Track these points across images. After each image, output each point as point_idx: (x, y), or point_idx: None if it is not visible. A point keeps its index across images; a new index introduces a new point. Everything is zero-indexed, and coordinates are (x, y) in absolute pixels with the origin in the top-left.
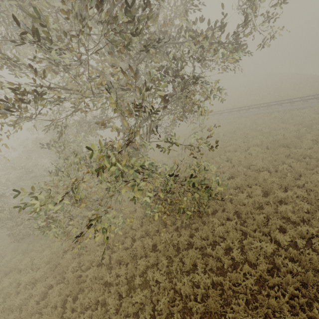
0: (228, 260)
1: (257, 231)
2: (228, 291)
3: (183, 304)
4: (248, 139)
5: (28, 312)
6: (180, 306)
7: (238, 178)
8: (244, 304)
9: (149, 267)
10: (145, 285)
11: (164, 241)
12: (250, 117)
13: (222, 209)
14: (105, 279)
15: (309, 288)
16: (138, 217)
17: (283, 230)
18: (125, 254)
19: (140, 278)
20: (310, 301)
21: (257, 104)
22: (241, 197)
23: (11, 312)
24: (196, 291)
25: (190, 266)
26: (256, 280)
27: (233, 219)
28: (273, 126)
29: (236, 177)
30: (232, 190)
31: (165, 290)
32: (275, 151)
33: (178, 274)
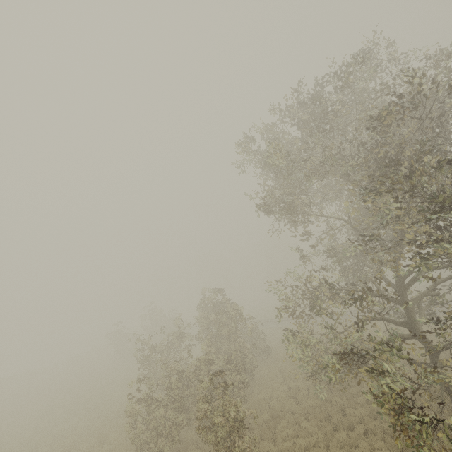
0: None
1: None
2: None
3: None
4: None
5: None
6: None
7: None
8: None
9: None
10: None
11: None
12: None
13: None
14: None
15: None
16: None
17: None
18: None
19: None
20: None
21: None
22: None
23: None
24: None
25: None
26: None
27: None
28: None
29: None
30: None
31: None
32: None
33: None
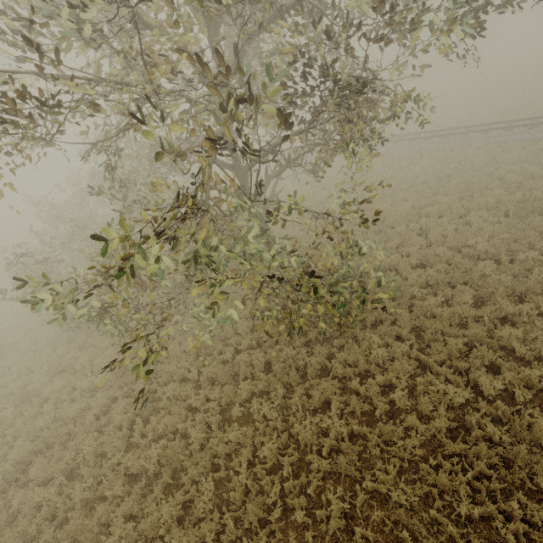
0: (383, 404)
1: (446, 364)
2: (373, 449)
3: (299, 454)
4: (471, 195)
5: (84, 427)
6: (295, 457)
7: (432, 269)
8: (395, 473)
9: (256, 395)
10: (246, 419)
11: (285, 359)
12: (488, 149)
13: (392, 319)
14: (189, 401)
15: (514, 469)
16: (249, 316)
17: (495, 369)
18: (222, 371)
19: (240, 408)
20: (511, 489)
21: (509, 120)
22: (431, 303)
23: (64, 423)
24: (321, 441)
25: (319, 403)
26: (424, 441)
27: (408, 338)
28: (531, 170)
29: (430, 266)
30: (416, 289)
31: (274, 432)
32: (521, 223)
33: (299, 411)
